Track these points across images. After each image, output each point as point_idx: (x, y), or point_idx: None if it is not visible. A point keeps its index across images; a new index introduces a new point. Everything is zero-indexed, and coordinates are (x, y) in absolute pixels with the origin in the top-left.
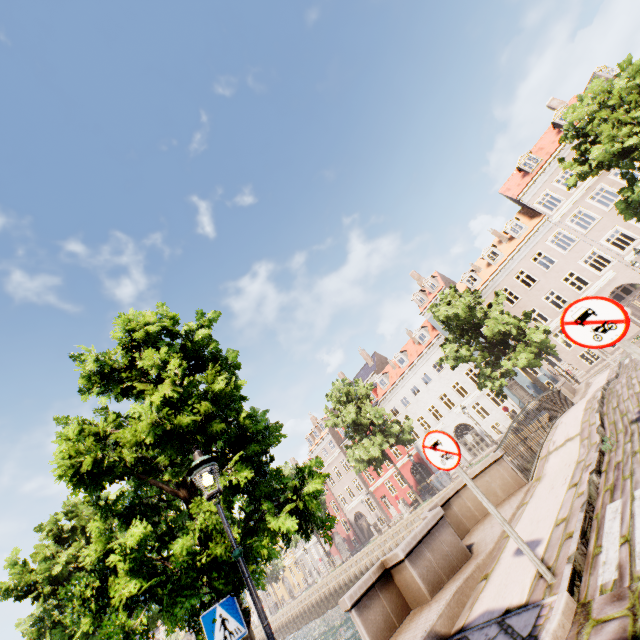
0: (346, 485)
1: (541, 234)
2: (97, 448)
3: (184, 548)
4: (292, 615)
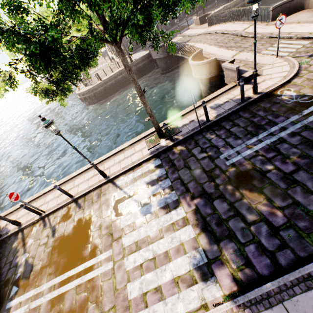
0: None
1: None
2: None
3: None
4: None
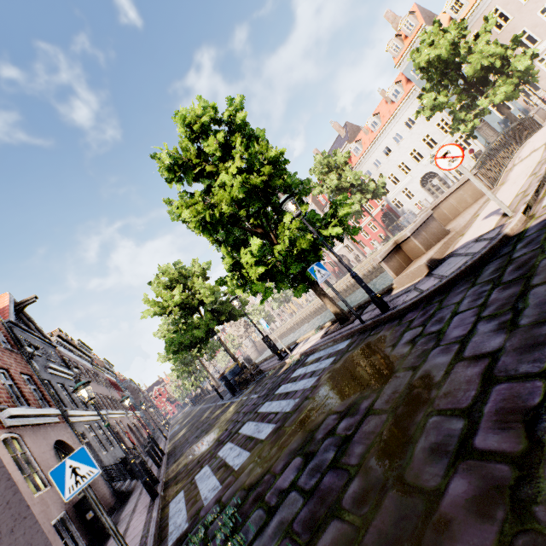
0: None
1: None
2: (206, 209)
3: (282, 248)
4: (303, 316)
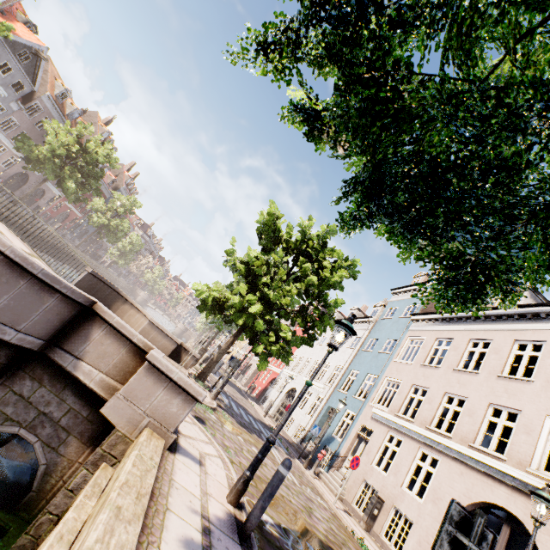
0: None
1: None
2: None
3: None
4: None
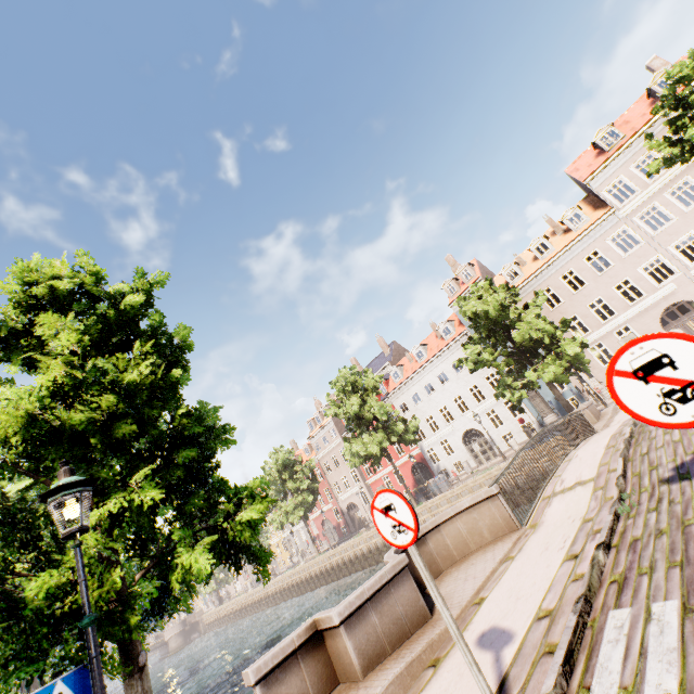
0: (343, 475)
1: (603, 230)
2: None
3: (43, 588)
4: (272, 591)
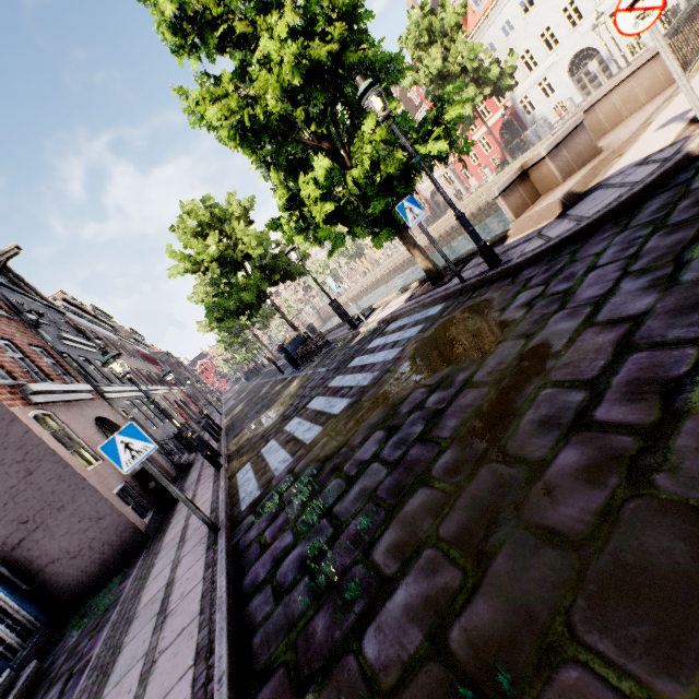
0: None
1: None
2: (243, 106)
3: (360, 175)
4: (380, 276)
